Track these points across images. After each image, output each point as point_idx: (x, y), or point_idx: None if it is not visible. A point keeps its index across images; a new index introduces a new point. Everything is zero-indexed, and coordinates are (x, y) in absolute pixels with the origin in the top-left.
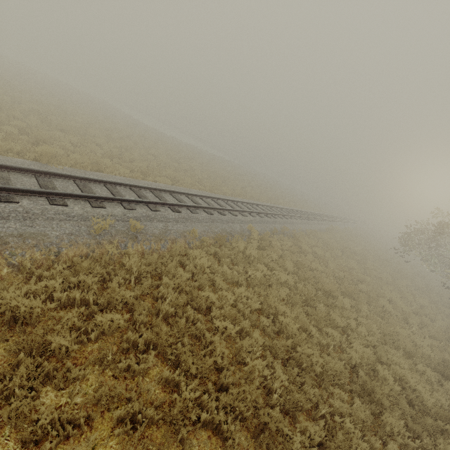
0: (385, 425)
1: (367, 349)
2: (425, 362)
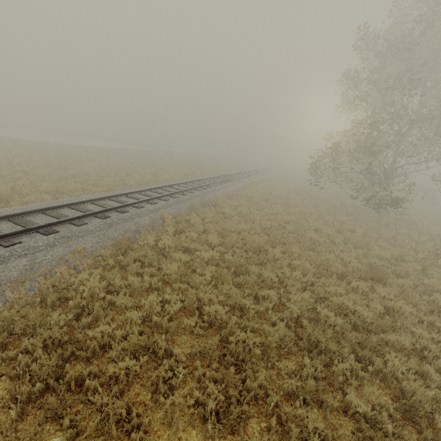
0: (338, 374)
1: (304, 293)
2: (357, 276)
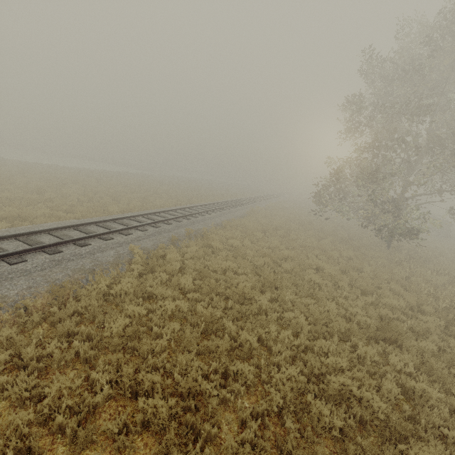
0: None
1: (291, 369)
2: (364, 336)
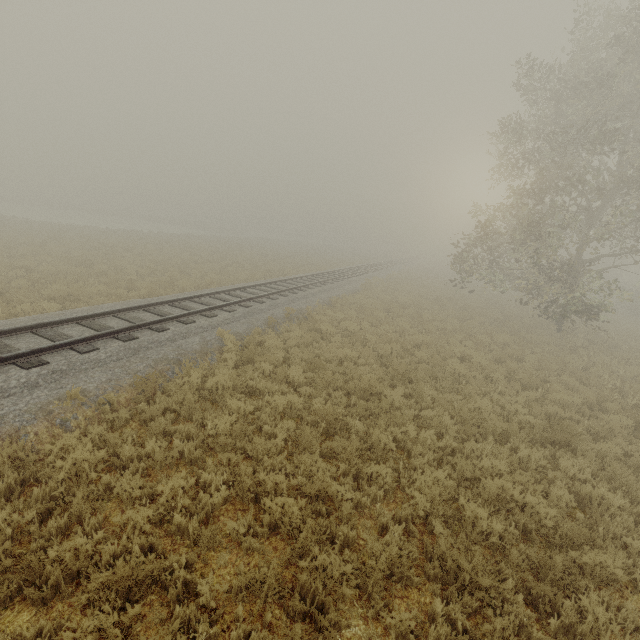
0: (495, 637)
1: (438, 471)
2: (527, 437)
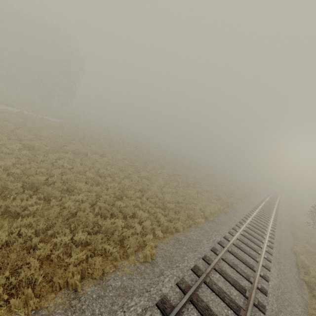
0: None
1: None
2: None
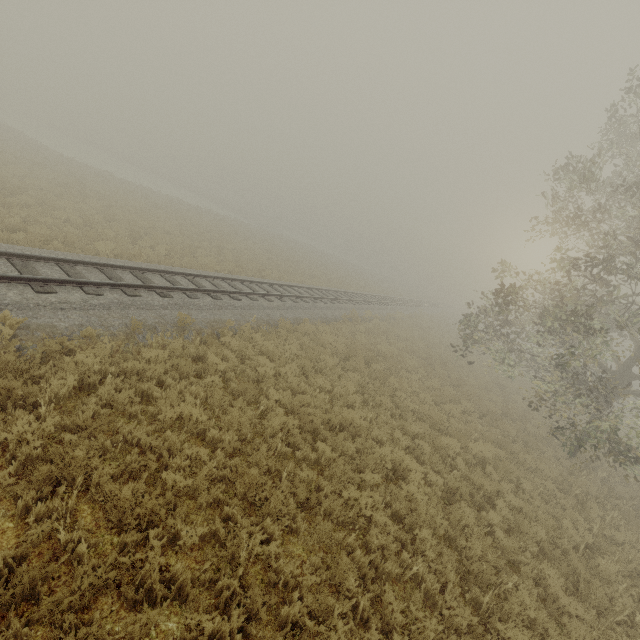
0: None
1: None
2: None
